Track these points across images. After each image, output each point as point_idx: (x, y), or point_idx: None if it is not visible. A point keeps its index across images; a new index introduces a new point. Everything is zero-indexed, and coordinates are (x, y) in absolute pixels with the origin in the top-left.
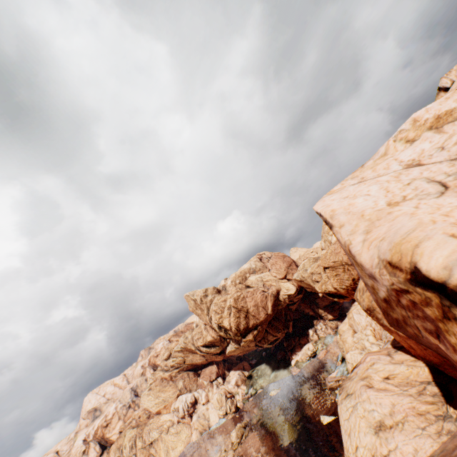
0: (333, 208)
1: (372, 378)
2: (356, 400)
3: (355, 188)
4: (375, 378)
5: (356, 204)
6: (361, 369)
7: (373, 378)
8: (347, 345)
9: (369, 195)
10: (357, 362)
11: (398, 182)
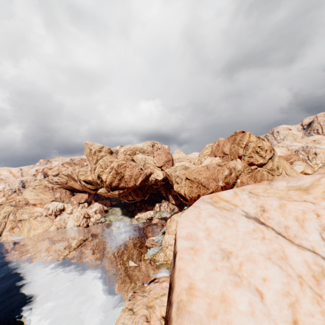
0: (194, 281)
1: (155, 311)
2: (132, 324)
3: (247, 236)
4: (157, 312)
5: (233, 312)
6: (154, 292)
7: (156, 311)
8: (170, 229)
9: (263, 299)
10: (169, 242)
11: (318, 303)
